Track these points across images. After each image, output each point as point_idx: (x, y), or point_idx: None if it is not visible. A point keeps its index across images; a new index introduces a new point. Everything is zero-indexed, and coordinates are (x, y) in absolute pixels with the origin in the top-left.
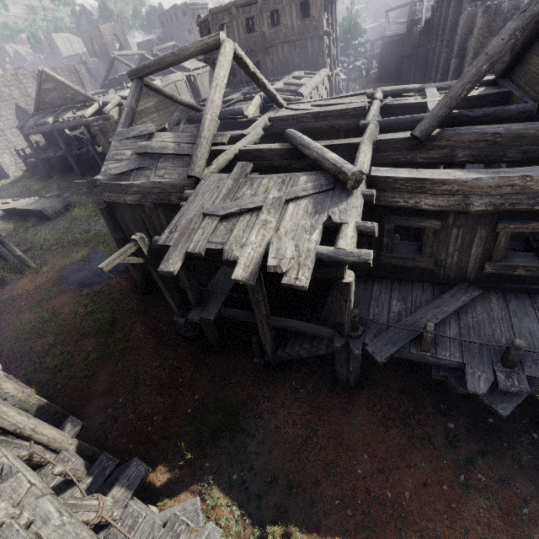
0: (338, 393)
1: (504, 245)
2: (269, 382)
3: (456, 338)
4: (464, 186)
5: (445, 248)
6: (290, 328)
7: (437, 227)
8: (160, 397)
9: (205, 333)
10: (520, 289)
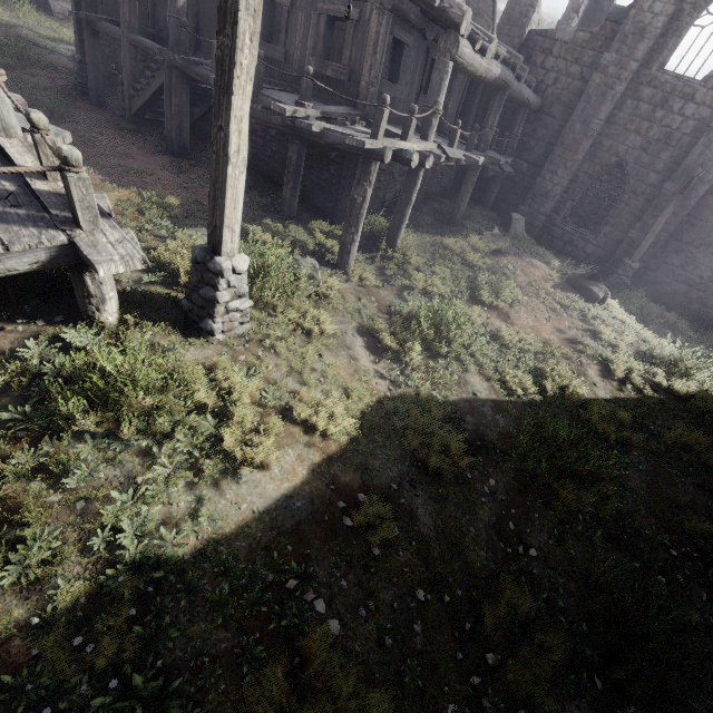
0: (160, 150)
1: (323, 35)
2: (113, 126)
3: None
4: None
5: (295, 40)
6: (141, 43)
7: (289, 5)
8: (5, 85)
9: (87, 66)
10: (331, 100)
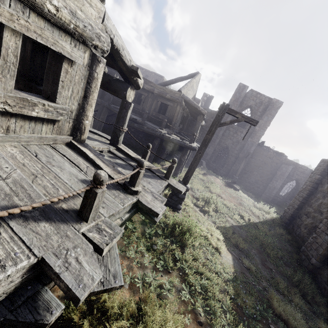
0: None
1: (159, 106)
2: None
3: (134, 108)
4: (154, 85)
5: (146, 105)
6: None
7: (146, 95)
8: None
9: None
10: (160, 125)
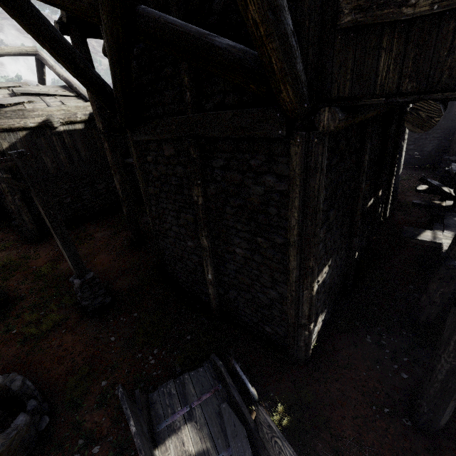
0: None
1: None
2: None
3: None
4: None
5: None
6: None
7: None
8: None
9: None
10: None
